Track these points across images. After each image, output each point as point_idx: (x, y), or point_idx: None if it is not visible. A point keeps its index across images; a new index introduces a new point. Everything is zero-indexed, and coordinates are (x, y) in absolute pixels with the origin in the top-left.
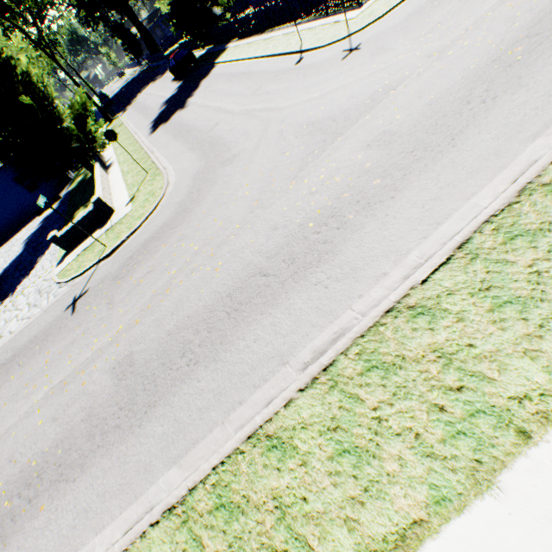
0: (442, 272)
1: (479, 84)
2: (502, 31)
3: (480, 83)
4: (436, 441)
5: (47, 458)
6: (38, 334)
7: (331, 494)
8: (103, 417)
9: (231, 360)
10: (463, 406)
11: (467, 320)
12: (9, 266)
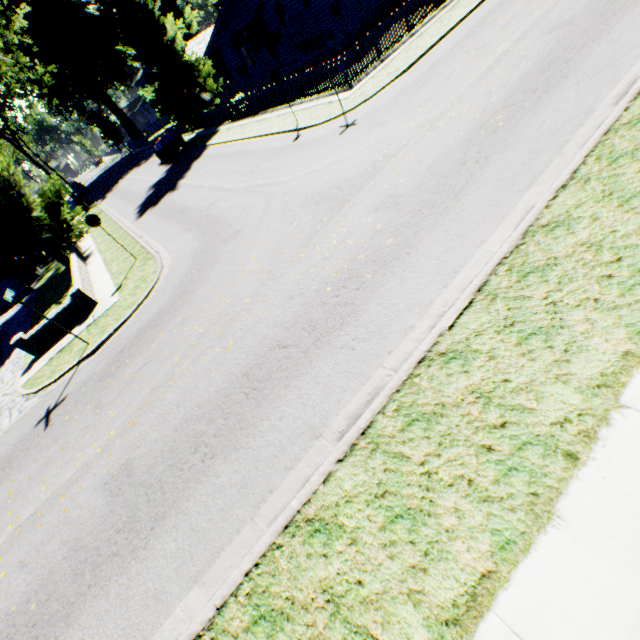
0: (467, 316)
1: (470, 147)
2: (482, 104)
3: (472, 146)
4: (490, 483)
5: (14, 620)
6: None
7: (389, 569)
8: (93, 548)
9: (255, 445)
10: (510, 442)
11: (498, 357)
12: None
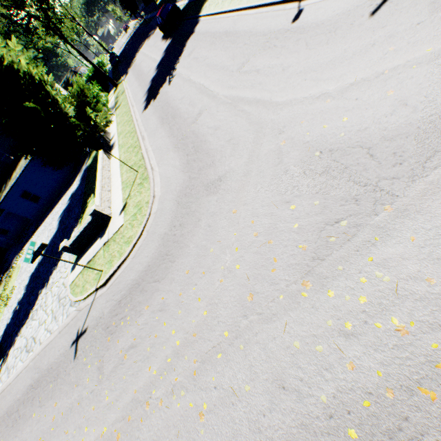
0: None
1: None
2: None
3: None
4: None
5: None
6: (53, 364)
7: None
8: None
9: None
10: None
11: None
12: (49, 245)
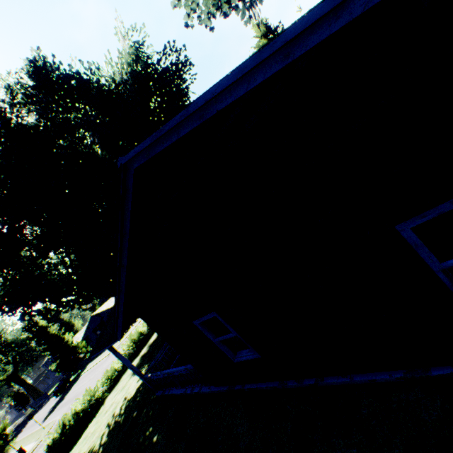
0: None
1: None
2: None
3: None
4: None
5: None
6: None
7: None
8: None
9: None
10: None
11: None
12: None
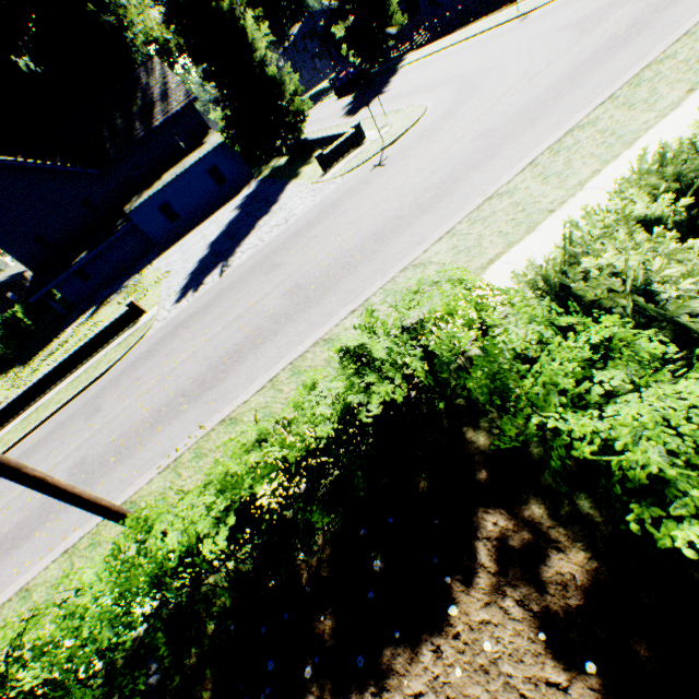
0: None
1: None
2: None
3: None
4: None
5: (448, 175)
6: (349, 189)
7: None
8: (489, 145)
9: (595, 80)
10: None
11: None
12: (233, 220)
